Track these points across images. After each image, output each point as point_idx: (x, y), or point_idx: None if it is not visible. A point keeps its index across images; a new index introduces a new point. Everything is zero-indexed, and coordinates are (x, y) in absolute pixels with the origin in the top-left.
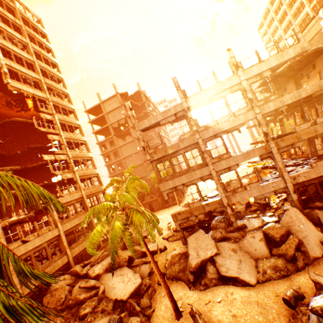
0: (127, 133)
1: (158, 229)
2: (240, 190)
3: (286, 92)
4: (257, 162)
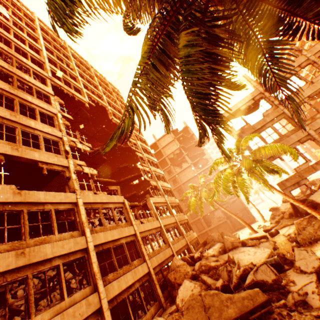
0: (181, 163)
1: (283, 171)
2: None
3: None
4: None
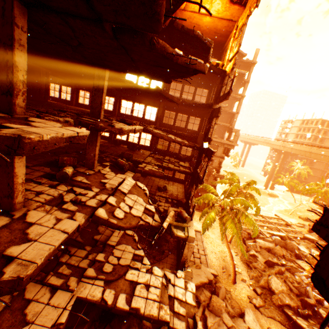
0: None
1: None
2: None
3: None
4: None
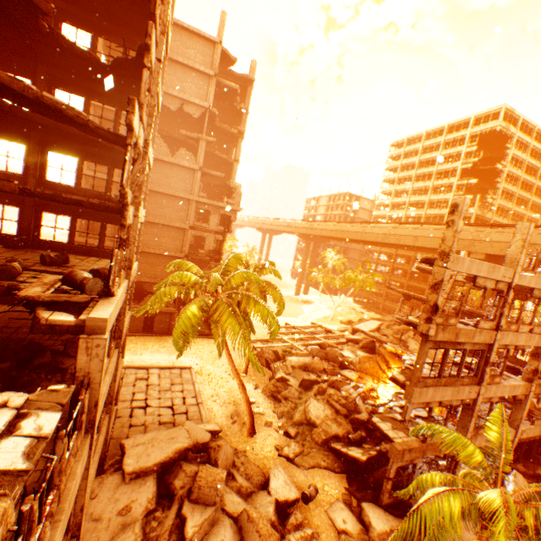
0: (178, 140)
1: None
2: (481, 431)
3: (385, 246)
4: (378, 339)
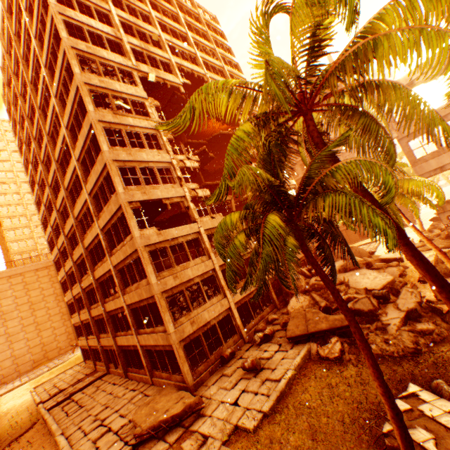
0: None
1: (431, 205)
2: None
3: None
4: None
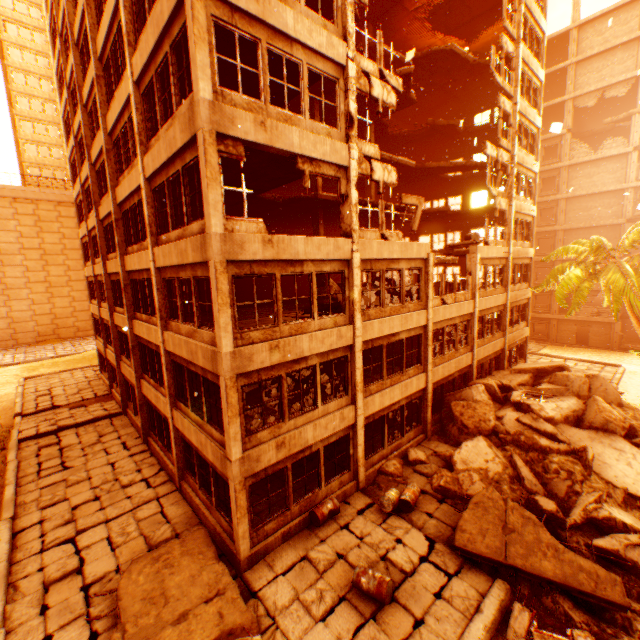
0: (605, 132)
1: None
2: None
3: None
4: None
